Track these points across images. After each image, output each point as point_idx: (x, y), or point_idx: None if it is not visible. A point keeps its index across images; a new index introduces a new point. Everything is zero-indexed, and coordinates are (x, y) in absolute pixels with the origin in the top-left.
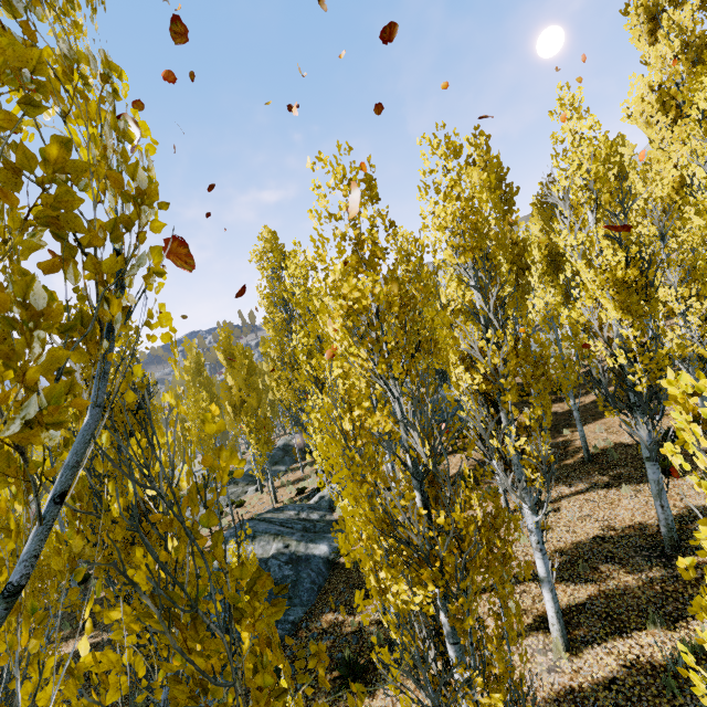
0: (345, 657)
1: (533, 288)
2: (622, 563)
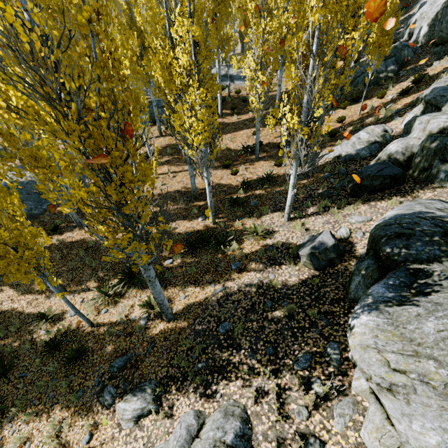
0: (57, 223)
1: (226, 23)
2: (175, 202)
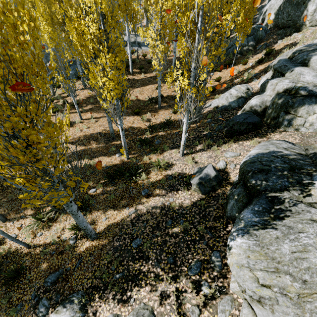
0: None
1: (133, 0)
2: (97, 141)
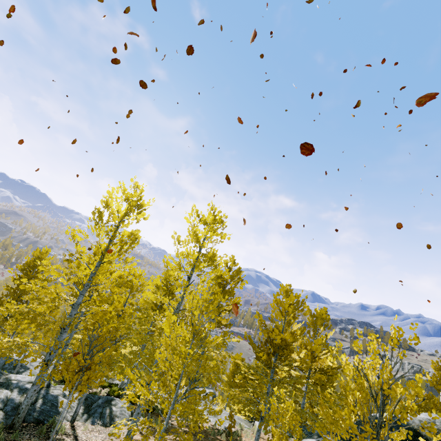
0: None
1: None
2: None
